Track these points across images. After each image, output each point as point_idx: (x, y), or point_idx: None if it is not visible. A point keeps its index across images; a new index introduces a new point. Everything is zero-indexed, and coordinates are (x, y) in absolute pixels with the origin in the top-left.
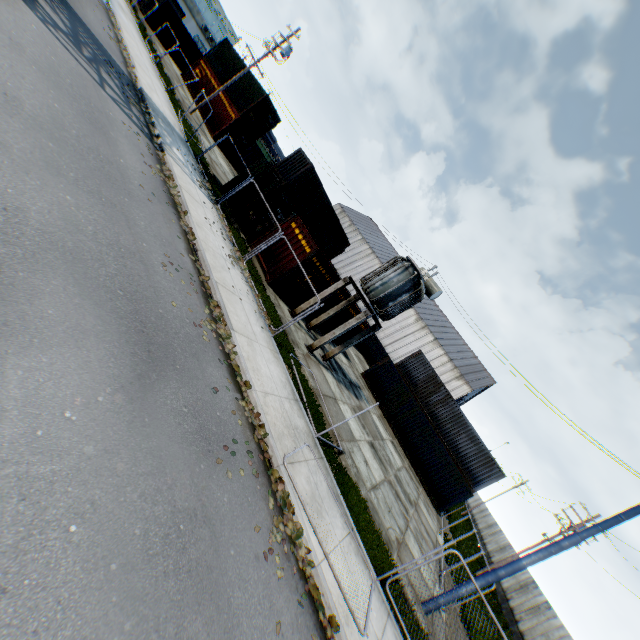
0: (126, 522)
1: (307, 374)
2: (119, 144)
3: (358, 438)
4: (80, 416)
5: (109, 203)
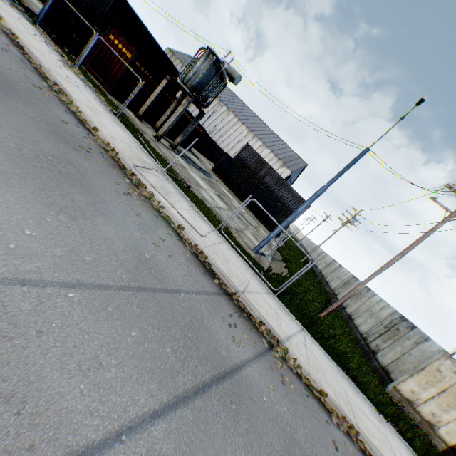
0: (1, 139)
1: (155, 148)
2: None
3: (206, 188)
4: None
5: None
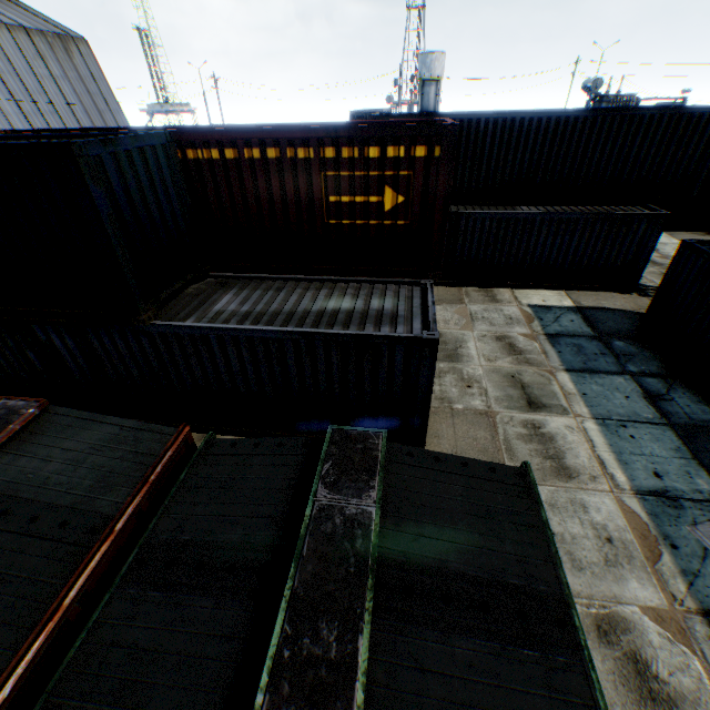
0: None
1: None
2: None
3: None
4: None
5: None
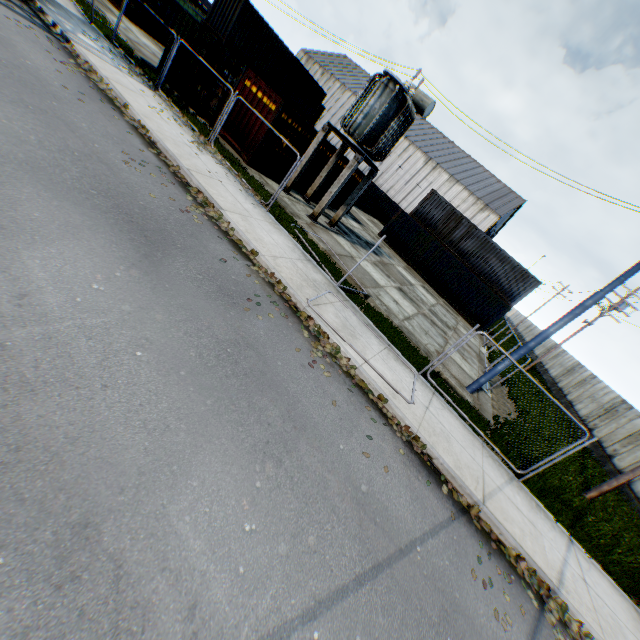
0: (180, 349)
1: (315, 240)
2: (16, 45)
3: (384, 285)
4: (106, 287)
5: (39, 111)
